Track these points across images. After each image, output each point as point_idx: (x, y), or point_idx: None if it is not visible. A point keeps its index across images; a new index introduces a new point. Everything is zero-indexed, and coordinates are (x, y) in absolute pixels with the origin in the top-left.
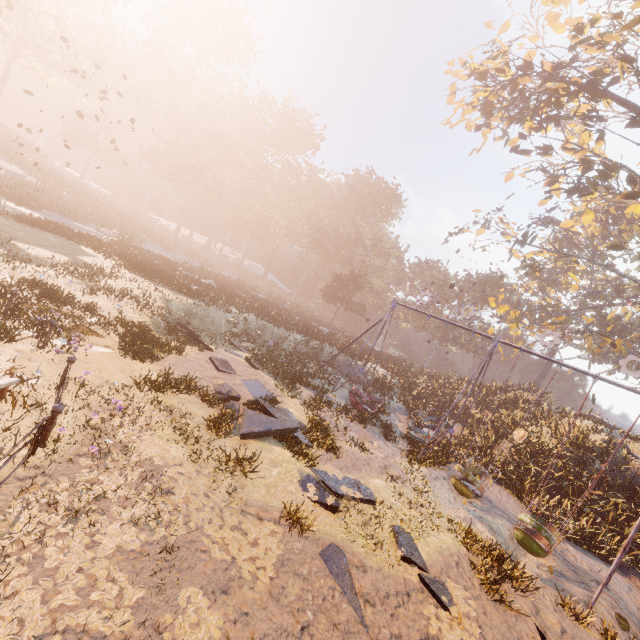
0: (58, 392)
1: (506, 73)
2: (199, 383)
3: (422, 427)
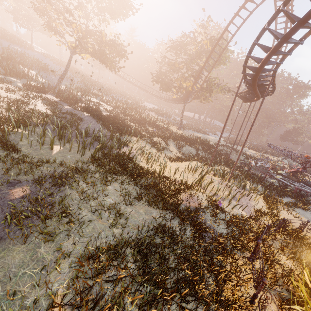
0: None
1: None
2: None
3: None
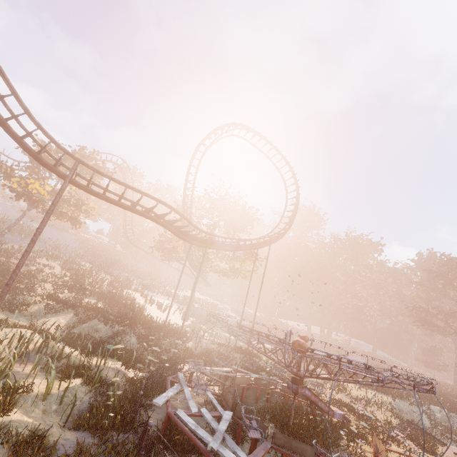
0: None
1: None
2: None
3: None
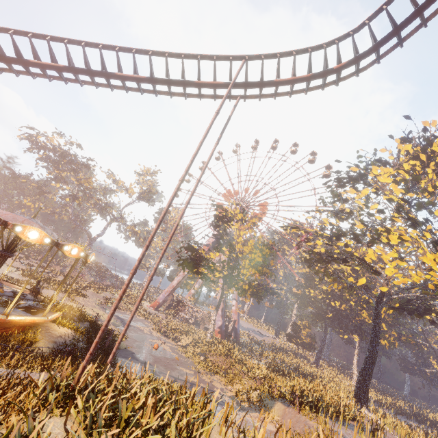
0: None
1: (40, 141)
2: None
3: None
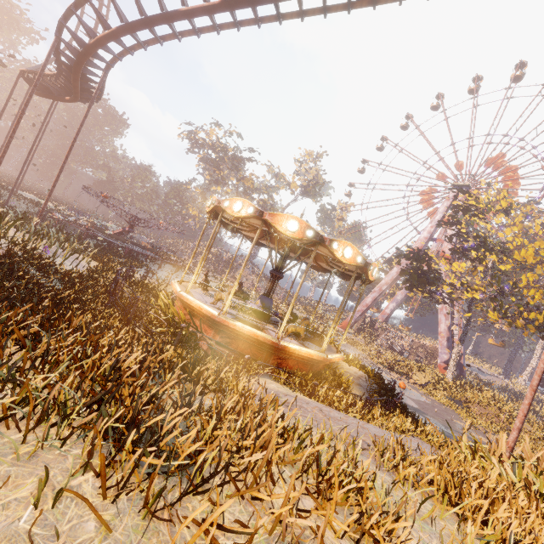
0: None
1: (198, 138)
2: None
3: (179, 255)
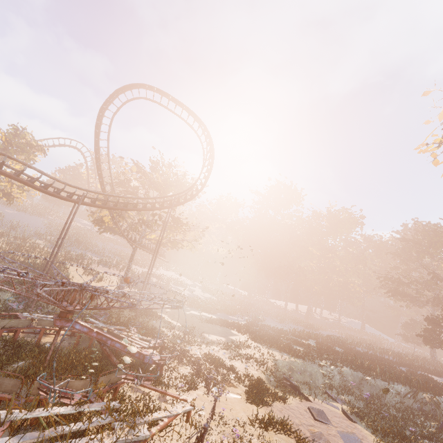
0: (210, 420)
1: None
2: (297, 428)
3: None
